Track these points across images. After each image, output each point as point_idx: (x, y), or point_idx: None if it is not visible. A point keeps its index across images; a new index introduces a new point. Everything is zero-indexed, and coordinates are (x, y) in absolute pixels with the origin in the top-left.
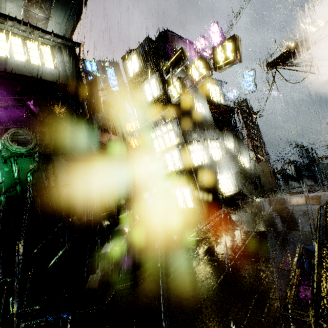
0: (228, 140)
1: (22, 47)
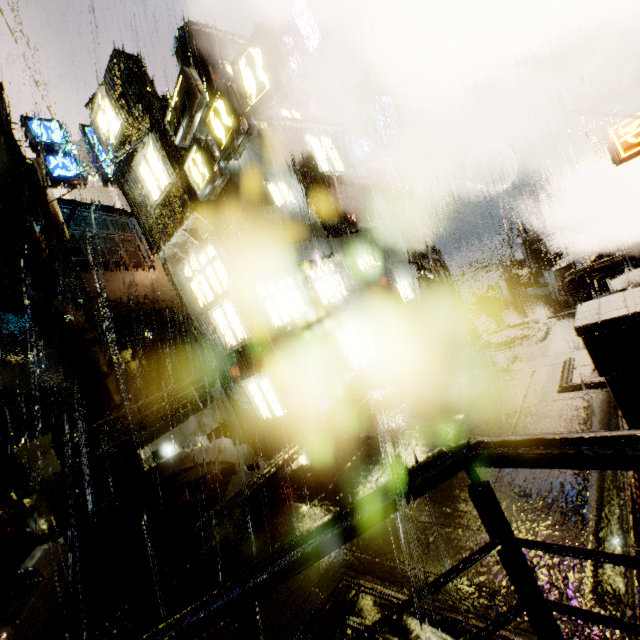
0: (357, 253)
1: None
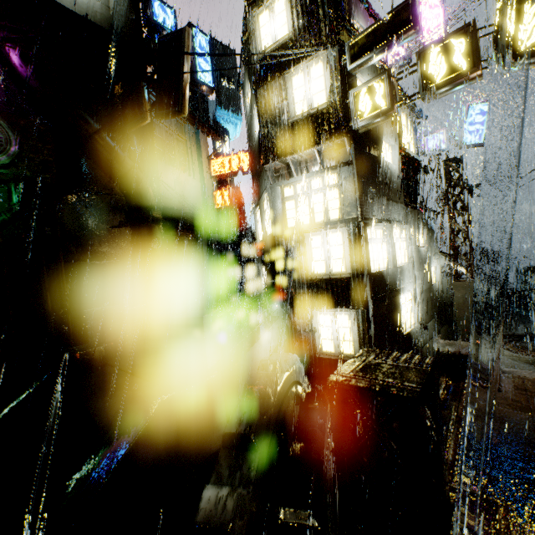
0: (418, 229)
1: None
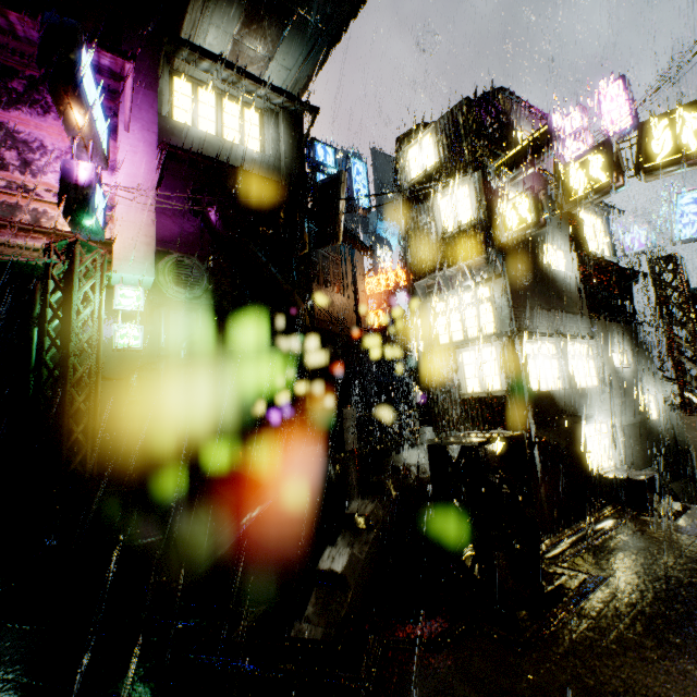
0: (614, 345)
1: (215, 109)
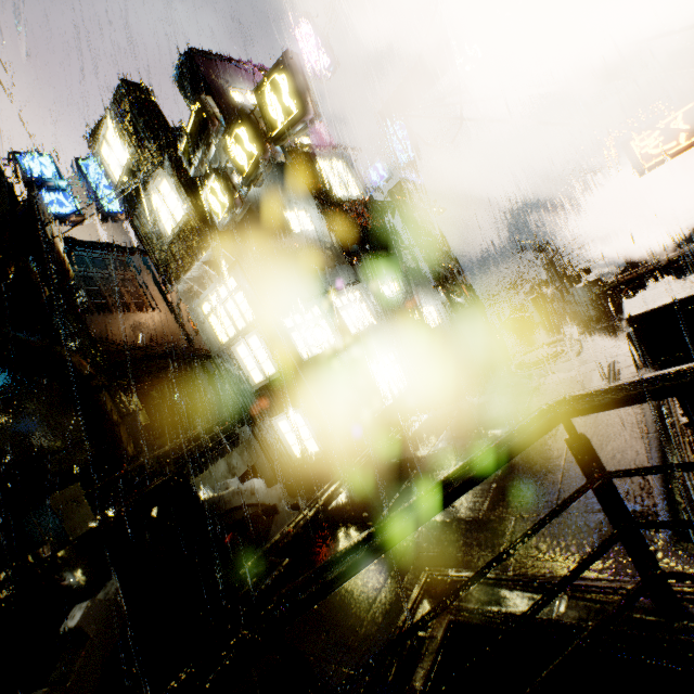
0: (381, 279)
1: None
